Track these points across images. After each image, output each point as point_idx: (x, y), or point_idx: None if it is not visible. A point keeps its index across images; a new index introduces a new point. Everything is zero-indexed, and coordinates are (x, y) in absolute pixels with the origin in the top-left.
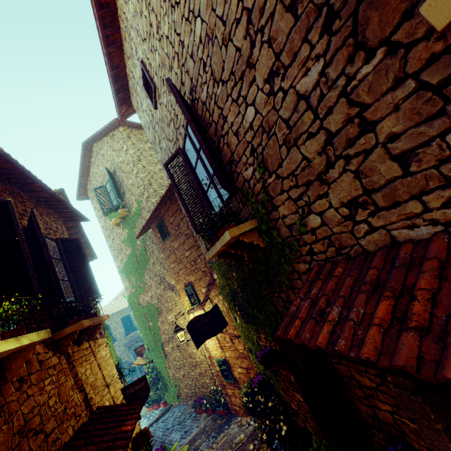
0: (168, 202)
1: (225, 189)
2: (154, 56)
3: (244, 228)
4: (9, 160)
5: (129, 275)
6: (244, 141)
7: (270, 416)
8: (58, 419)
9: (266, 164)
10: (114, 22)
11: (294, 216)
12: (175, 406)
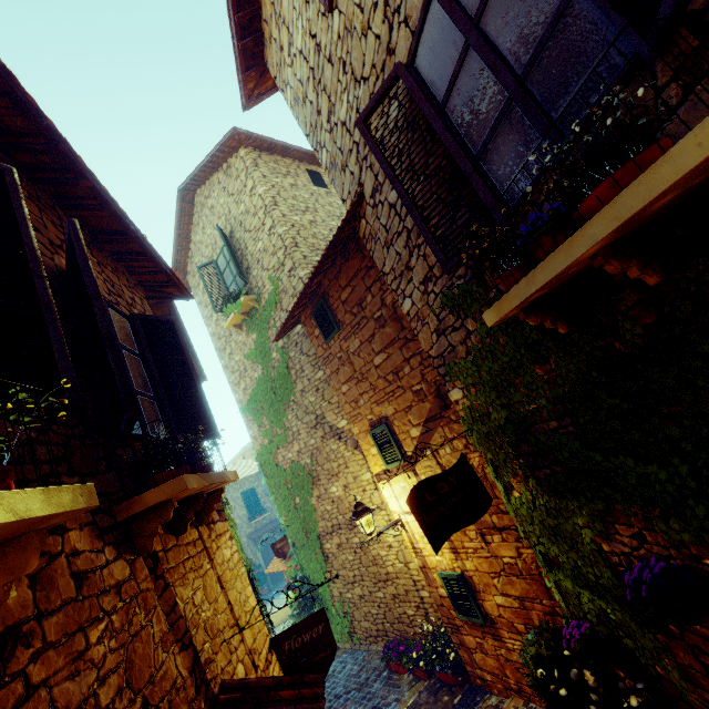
0: (337, 260)
1: None
2: None
3: None
4: (15, 92)
5: (258, 415)
6: None
7: None
8: None
9: None
10: None
11: None
12: (344, 650)
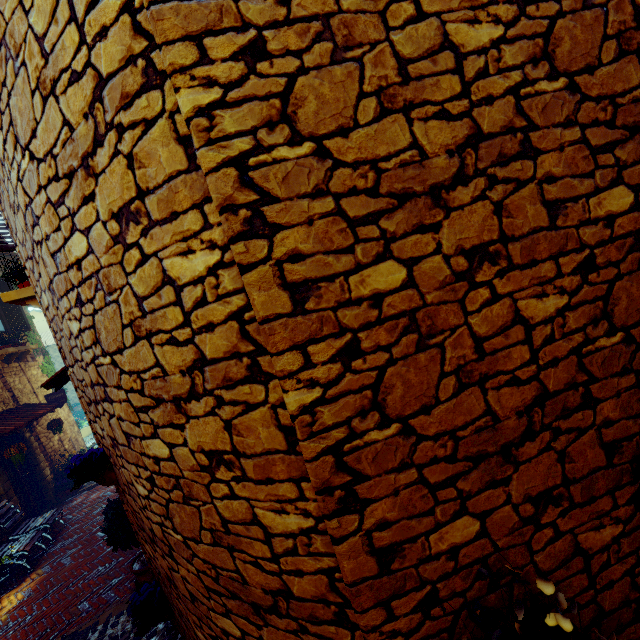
0: None
1: None
2: None
3: None
4: None
5: None
6: None
7: None
8: None
9: None
10: None
11: None
12: None
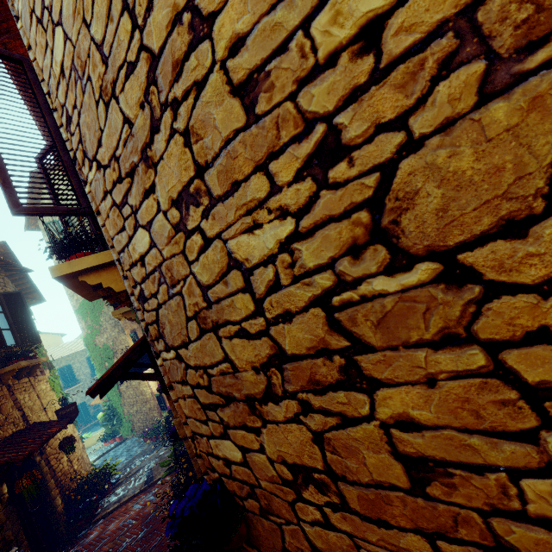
0: None
1: None
2: None
3: (123, 310)
4: None
5: (85, 316)
6: None
7: None
8: (0, 423)
9: None
10: None
11: None
12: (129, 439)
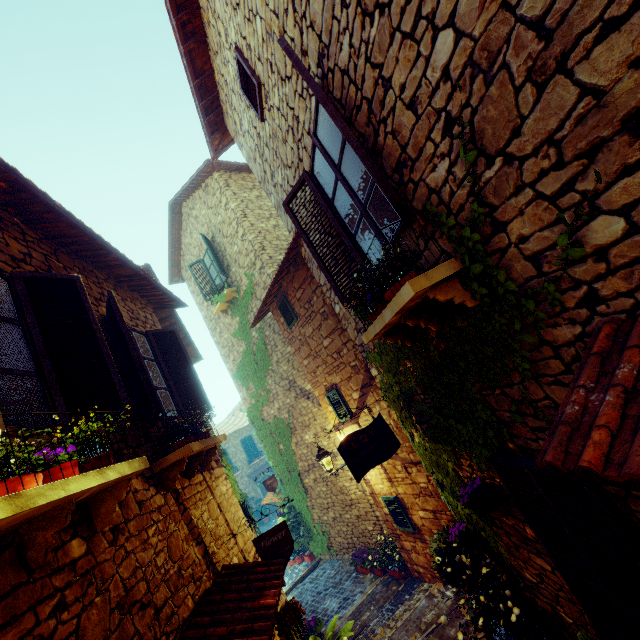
0: (291, 269)
1: (397, 209)
2: (254, 26)
3: (436, 276)
4: (72, 221)
5: (246, 381)
6: (428, 112)
7: (486, 588)
8: (171, 585)
9: (479, 143)
10: (191, 0)
11: (547, 233)
12: (325, 560)
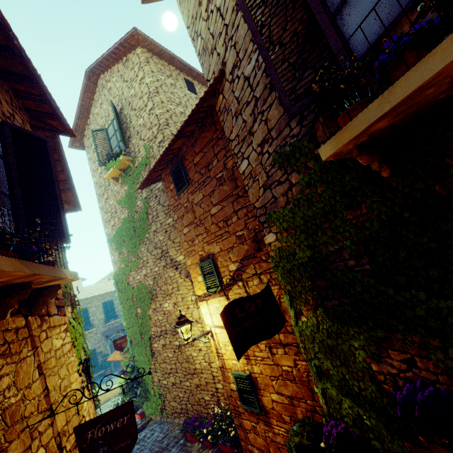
0: (196, 131)
1: None
2: None
3: None
4: None
5: (120, 246)
6: None
7: None
8: None
9: None
10: None
11: None
12: (155, 421)
